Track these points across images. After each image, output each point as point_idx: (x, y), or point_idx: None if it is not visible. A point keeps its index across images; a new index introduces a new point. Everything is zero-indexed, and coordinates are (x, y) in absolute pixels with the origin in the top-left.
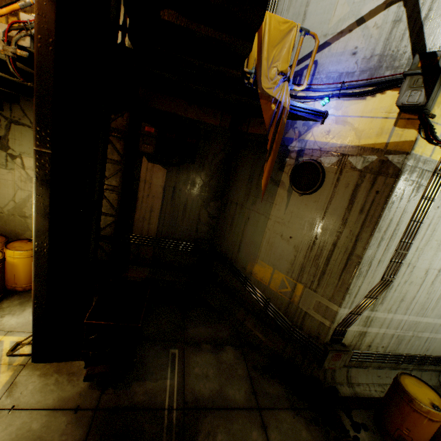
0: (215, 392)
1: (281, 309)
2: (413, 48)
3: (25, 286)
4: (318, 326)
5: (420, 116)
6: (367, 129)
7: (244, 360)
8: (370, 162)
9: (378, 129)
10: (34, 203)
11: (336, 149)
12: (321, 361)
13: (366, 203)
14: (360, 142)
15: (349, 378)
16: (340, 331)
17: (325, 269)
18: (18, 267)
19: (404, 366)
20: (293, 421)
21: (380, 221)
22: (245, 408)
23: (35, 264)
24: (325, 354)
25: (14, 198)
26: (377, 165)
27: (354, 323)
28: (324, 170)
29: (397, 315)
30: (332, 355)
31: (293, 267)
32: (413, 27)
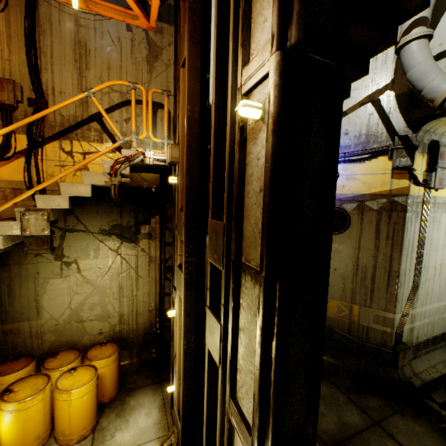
0: (338, 424)
1: (344, 331)
2: (387, 130)
3: (111, 396)
4: (382, 335)
5: (409, 172)
6: (373, 182)
7: (336, 387)
8: (382, 204)
9: (381, 181)
10: (183, 306)
11: (353, 198)
12: (395, 363)
13: (389, 232)
14: (370, 191)
15: (412, 370)
16: (399, 333)
17: (373, 287)
18: (104, 376)
19: (439, 345)
20: (404, 421)
21: (403, 243)
22: (368, 427)
23: (184, 362)
24: (396, 356)
25: (69, 305)
26: (388, 205)
27: (405, 323)
28: (348, 213)
29: (427, 306)
30: (401, 355)
31: (345, 292)
32: (382, 118)
